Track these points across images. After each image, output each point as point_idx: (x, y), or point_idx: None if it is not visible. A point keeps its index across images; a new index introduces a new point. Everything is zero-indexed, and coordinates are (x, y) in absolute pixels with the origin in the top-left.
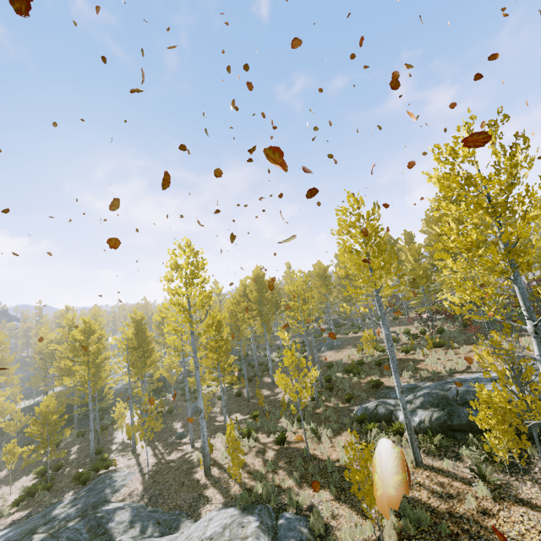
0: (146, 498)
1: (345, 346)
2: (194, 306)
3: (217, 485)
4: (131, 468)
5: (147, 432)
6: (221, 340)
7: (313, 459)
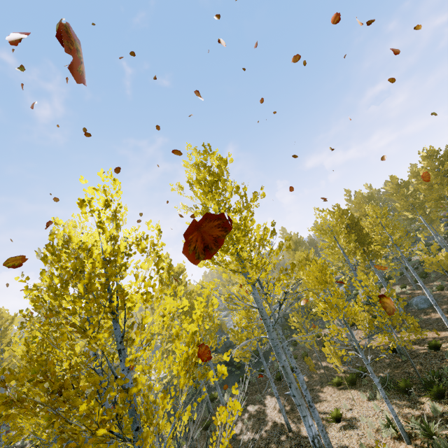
0: None
1: None
2: None
3: None
4: None
5: None
6: None
7: None
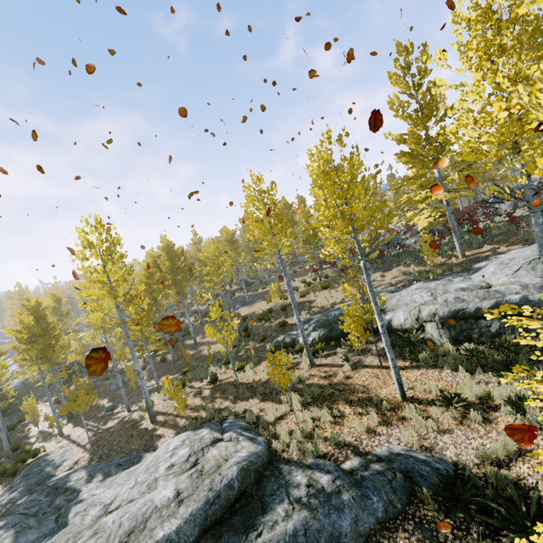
0: (96, 458)
1: (256, 300)
2: (117, 281)
3: (166, 425)
4: (66, 447)
5: (81, 407)
6: (142, 311)
7: (241, 385)
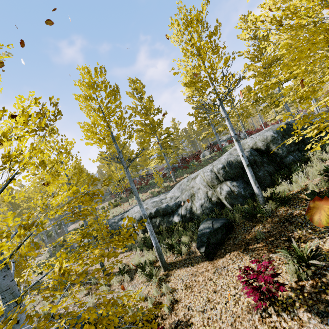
0: None
1: None
2: None
3: None
4: None
5: None
6: None
7: None
